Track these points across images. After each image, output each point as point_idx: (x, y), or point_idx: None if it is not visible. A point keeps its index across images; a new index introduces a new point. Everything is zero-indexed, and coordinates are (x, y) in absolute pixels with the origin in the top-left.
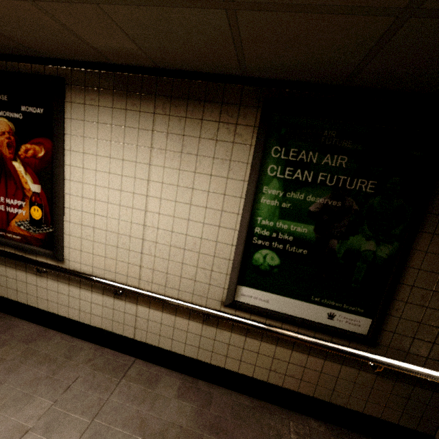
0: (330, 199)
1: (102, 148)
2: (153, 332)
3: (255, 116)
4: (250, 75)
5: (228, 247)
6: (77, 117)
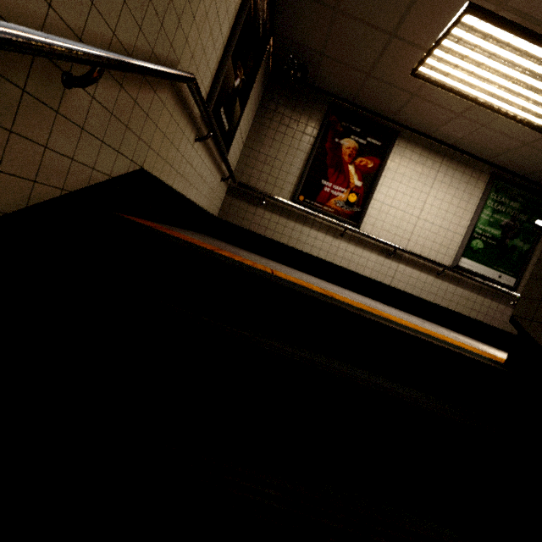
0: (509, 221)
1: (407, 172)
2: (403, 281)
3: (486, 178)
4: (489, 161)
5: (459, 236)
6: (399, 153)
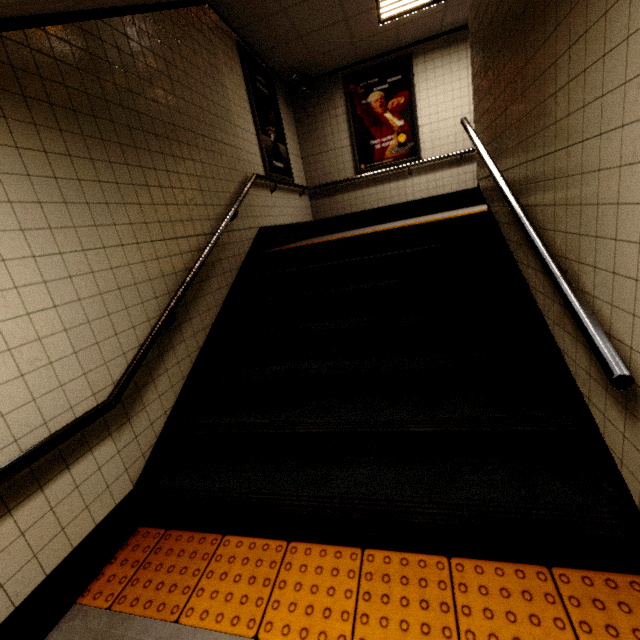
0: None
1: (438, 81)
2: None
3: None
4: None
5: None
6: (421, 71)
